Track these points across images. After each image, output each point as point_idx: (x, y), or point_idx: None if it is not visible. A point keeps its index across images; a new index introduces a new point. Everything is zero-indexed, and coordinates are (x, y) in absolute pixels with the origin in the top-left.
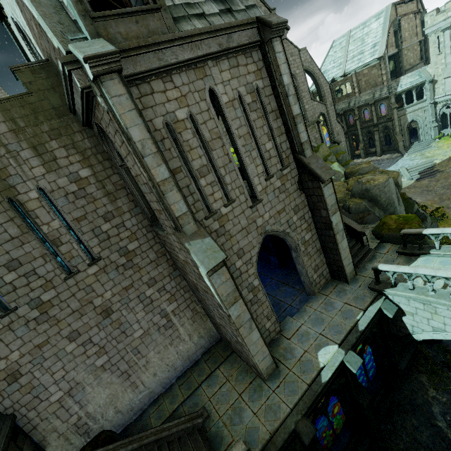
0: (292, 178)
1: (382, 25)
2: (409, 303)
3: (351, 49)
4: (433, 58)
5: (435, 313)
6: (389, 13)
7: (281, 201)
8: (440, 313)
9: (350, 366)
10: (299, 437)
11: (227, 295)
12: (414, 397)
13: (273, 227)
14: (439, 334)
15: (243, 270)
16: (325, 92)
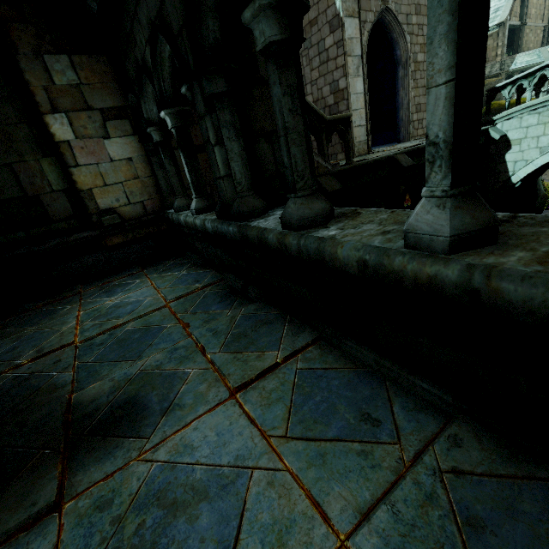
0: None
1: None
2: (520, 123)
3: None
4: None
5: None
6: None
7: None
8: None
9: None
10: (397, 161)
11: None
12: None
13: (392, 7)
14: (546, 155)
15: None
16: None
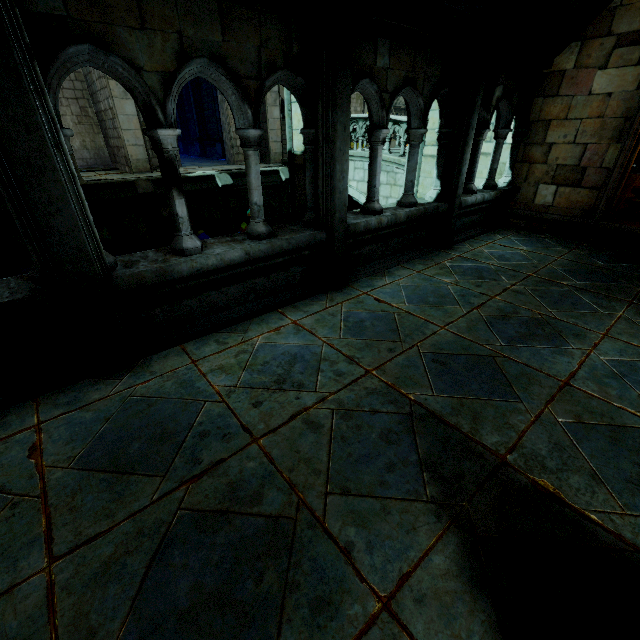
0: None
1: None
2: None
3: None
4: None
5: None
6: None
7: None
8: None
9: (219, 181)
10: (135, 187)
11: None
12: None
13: None
14: None
15: None
16: None
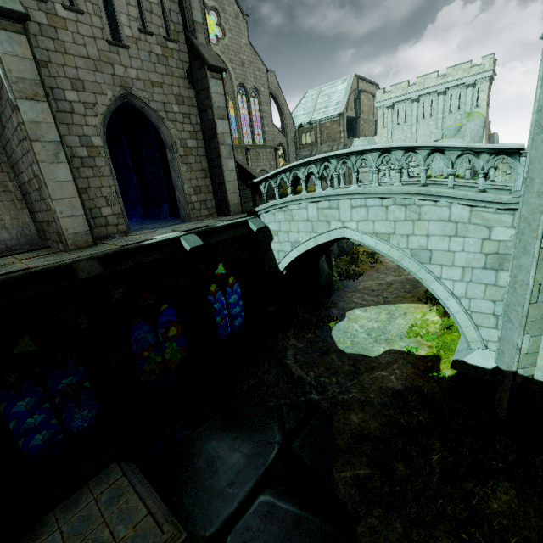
0: (179, 60)
1: (346, 88)
2: (275, 218)
3: (319, 102)
4: (379, 130)
5: (292, 221)
6: (352, 80)
7: (159, 73)
8: (295, 218)
9: (185, 243)
10: (73, 272)
11: (20, 78)
12: (275, 346)
13: (139, 93)
14: (296, 250)
15: (78, 109)
16: (288, 125)
